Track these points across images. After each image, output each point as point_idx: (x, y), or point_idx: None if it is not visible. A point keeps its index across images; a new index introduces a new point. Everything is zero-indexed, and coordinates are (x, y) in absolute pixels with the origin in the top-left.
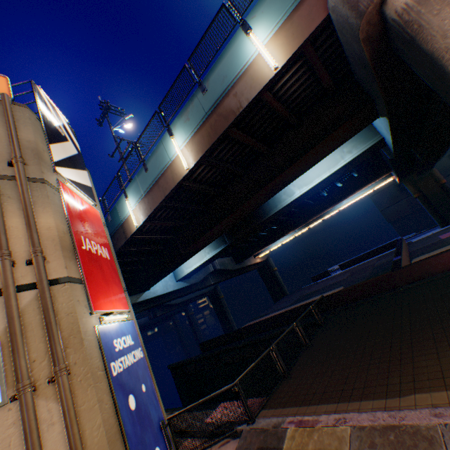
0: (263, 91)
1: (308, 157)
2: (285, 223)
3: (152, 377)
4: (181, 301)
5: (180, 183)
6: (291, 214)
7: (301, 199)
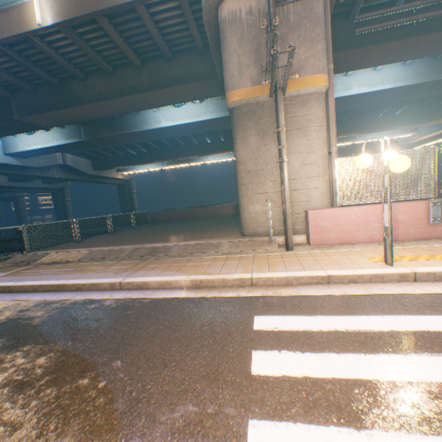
0: (139, 3)
1: (170, 92)
2: (156, 152)
3: None
4: (9, 186)
5: (28, 35)
6: (164, 147)
7: (167, 132)
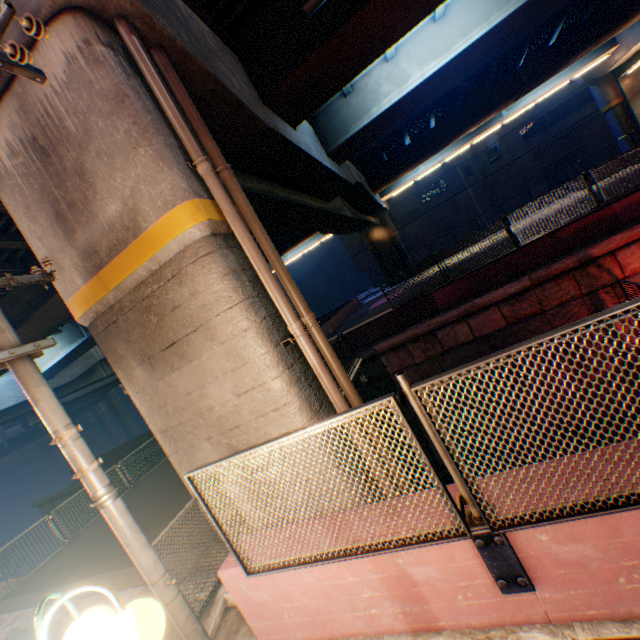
0: None
1: None
2: None
3: None
4: (75, 398)
5: None
6: None
7: None
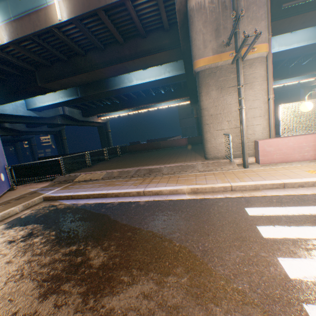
0: None
1: (143, 60)
2: (125, 102)
3: (2, 146)
4: (27, 131)
5: (51, 28)
6: (130, 98)
7: (137, 88)
